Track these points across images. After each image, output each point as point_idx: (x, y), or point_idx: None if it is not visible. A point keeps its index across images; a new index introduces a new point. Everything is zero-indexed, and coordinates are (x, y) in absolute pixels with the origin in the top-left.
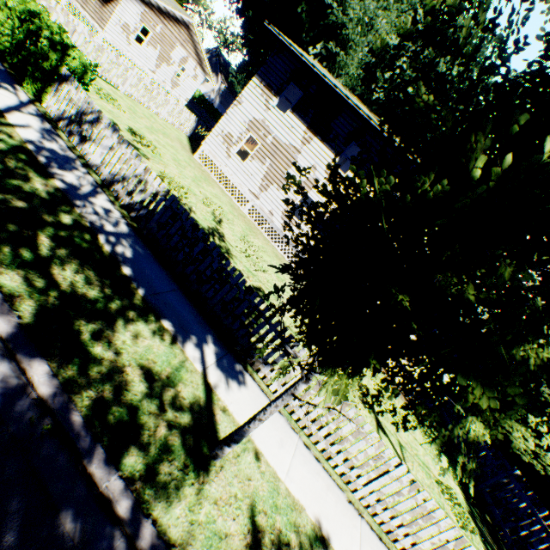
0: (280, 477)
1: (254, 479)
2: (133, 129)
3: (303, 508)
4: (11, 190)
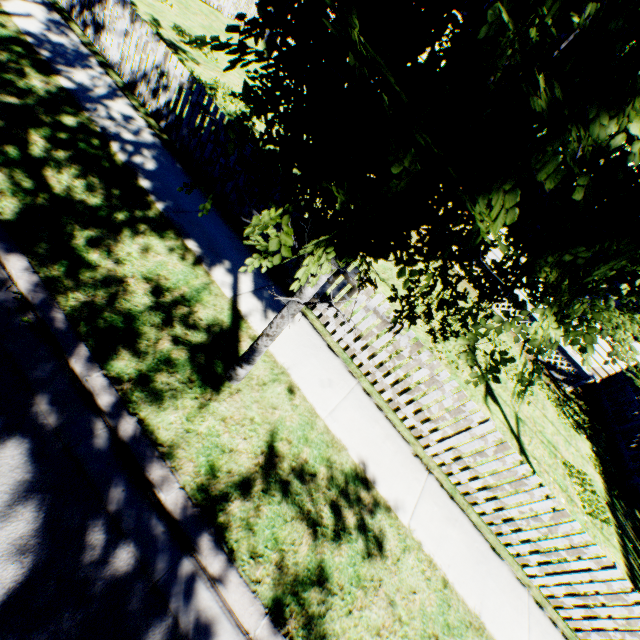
0: (319, 414)
1: (282, 410)
2: (181, 28)
3: (345, 448)
4: (0, 85)
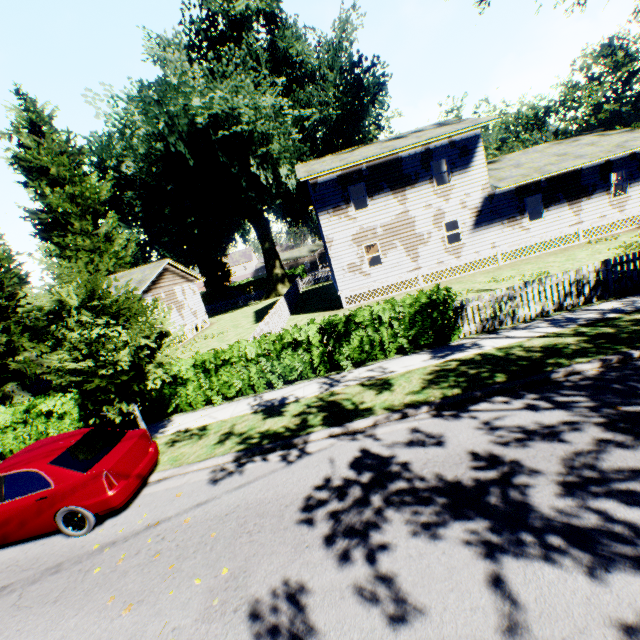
0: None
1: None
2: None
3: None
4: None
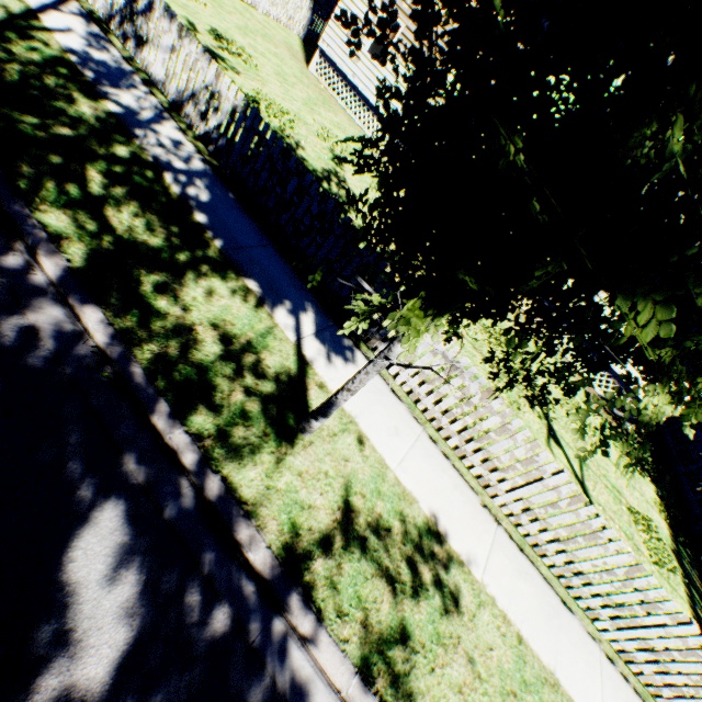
0: (389, 465)
1: (353, 462)
2: (217, 31)
3: (416, 500)
4: (52, 114)
